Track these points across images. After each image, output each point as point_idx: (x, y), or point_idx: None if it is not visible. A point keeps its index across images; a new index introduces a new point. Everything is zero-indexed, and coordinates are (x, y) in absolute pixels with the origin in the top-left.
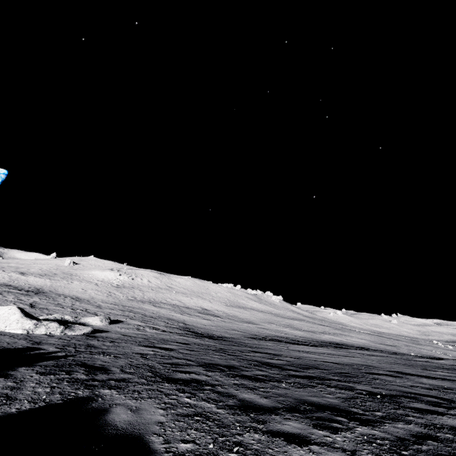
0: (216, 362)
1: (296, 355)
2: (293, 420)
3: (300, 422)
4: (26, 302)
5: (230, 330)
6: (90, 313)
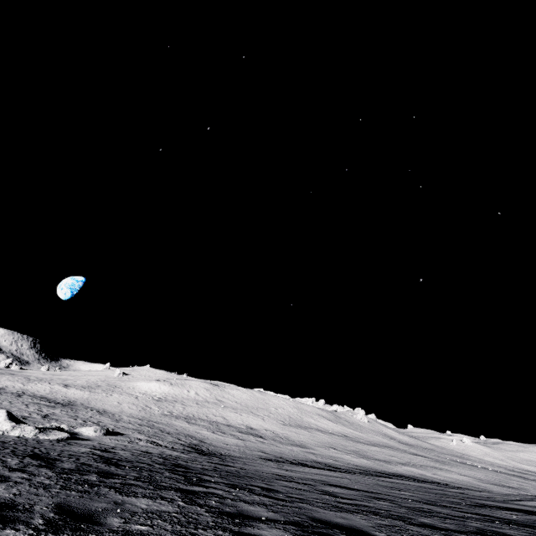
0: (125, 459)
1: (259, 469)
2: (52, 470)
3: (53, 470)
4: (43, 413)
5: (254, 451)
6: (98, 426)
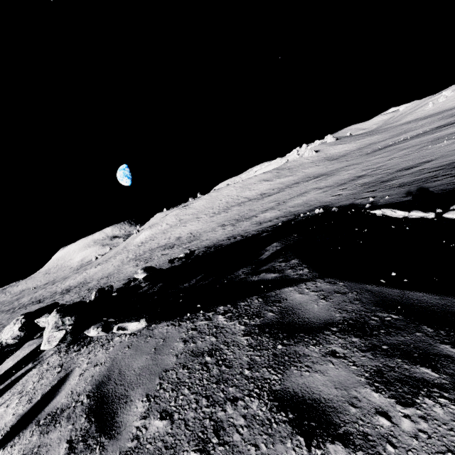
0: None
1: None
2: None
3: None
4: None
5: (124, 280)
6: None
